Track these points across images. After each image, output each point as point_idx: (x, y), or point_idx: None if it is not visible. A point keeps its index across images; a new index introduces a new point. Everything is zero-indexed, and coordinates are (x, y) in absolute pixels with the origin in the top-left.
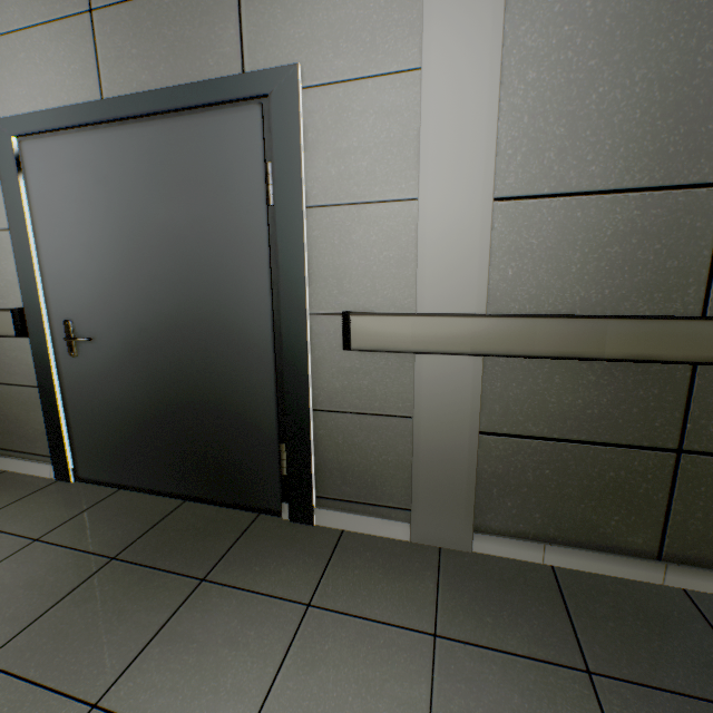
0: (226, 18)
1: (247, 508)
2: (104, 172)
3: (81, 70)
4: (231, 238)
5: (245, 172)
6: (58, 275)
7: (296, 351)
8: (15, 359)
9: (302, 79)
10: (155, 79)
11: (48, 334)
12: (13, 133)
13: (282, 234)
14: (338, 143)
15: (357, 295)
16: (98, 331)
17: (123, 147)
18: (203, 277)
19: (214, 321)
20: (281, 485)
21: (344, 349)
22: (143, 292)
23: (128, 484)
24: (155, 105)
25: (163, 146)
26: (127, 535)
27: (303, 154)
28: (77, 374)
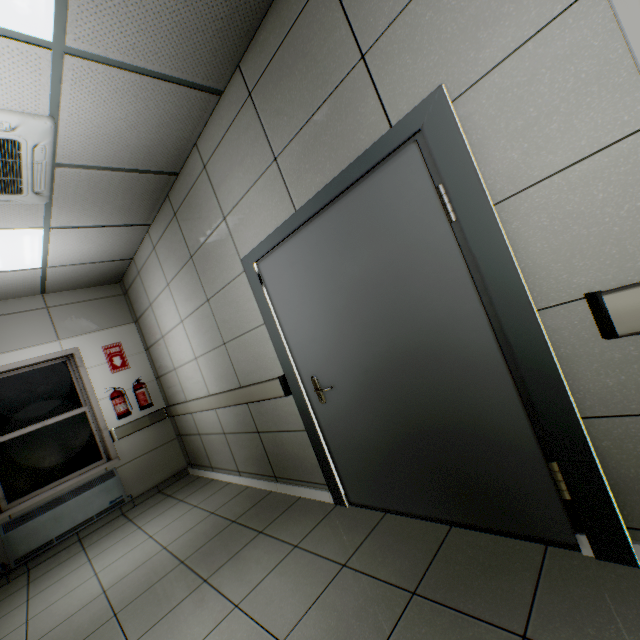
0: (364, 97)
1: (526, 538)
2: (309, 260)
3: (279, 200)
4: (422, 268)
5: (418, 205)
6: (299, 345)
7: (534, 355)
8: (287, 412)
9: (448, 95)
10: (325, 176)
11: (303, 390)
12: (253, 261)
13: (475, 242)
14: (509, 126)
15: (598, 270)
16: (335, 379)
17: (317, 236)
18: (406, 311)
19: (428, 347)
20: (565, 511)
21: (606, 337)
22: (359, 339)
23: (391, 508)
24: (331, 194)
25: (344, 220)
26: (413, 565)
27: (472, 158)
28: (328, 417)
